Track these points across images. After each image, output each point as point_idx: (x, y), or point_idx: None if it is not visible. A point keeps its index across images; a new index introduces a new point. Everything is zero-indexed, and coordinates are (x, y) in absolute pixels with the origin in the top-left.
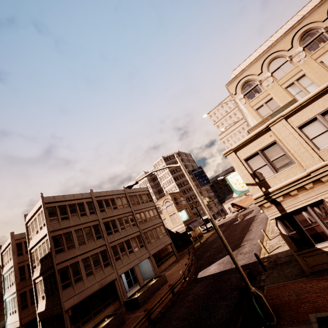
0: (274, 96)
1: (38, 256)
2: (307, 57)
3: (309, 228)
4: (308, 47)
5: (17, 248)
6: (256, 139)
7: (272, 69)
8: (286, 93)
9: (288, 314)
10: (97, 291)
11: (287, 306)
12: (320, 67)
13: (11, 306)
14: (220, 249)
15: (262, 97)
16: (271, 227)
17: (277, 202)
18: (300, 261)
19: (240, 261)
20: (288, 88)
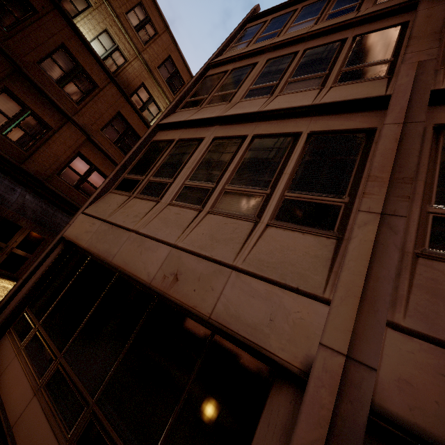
0: None
1: None
2: None
3: None
4: None
5: None
6: None
7: None
8: None
9: None
10: (152, 293)
11: None
12: None
13: None
14: None
15: None
16: None
17: None
18: None
19: None
20: None
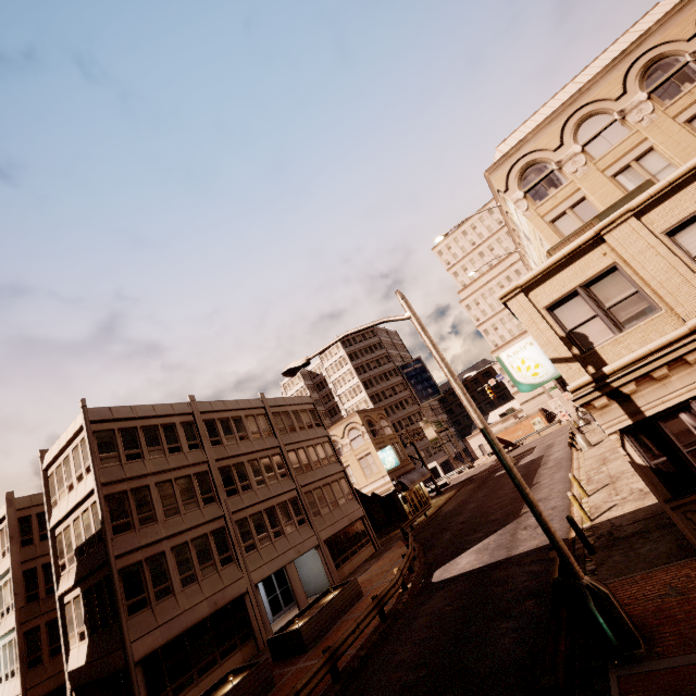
0: (589, 193)
1: (72, 542)
2: (657, 112)
3: (695, 448)
4: (659, 92)
5: (21, 529)
6: (572, 263)
7: (583, 138)
8: (614, 187)
9: (672, 632)
10: (205, 619)
11: (664, 615)
12: (685, 133)
13: (3, 661)
14: (474, 525)
15: (564, 196)
16: (585, 473)
17: (622, 395)
18: (678, 522)
19: (526, 542)
20: (619, 176)
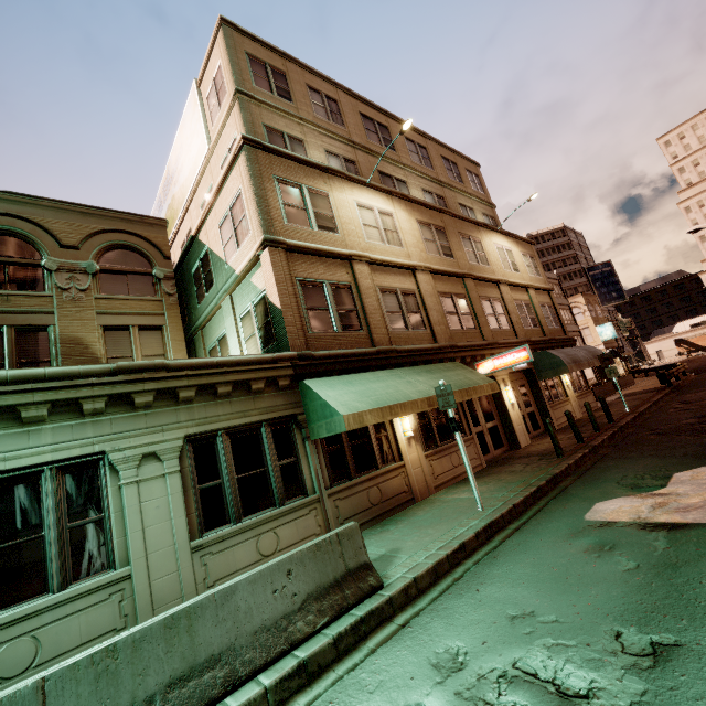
0: None
1: None
2: None
3: None
4: None
5: None
6: None
7: None
8: None
9: None
10: None
11: None
12: None
13: None
14: None
15: None
16: None
17: None
18: None
19: None
20: None
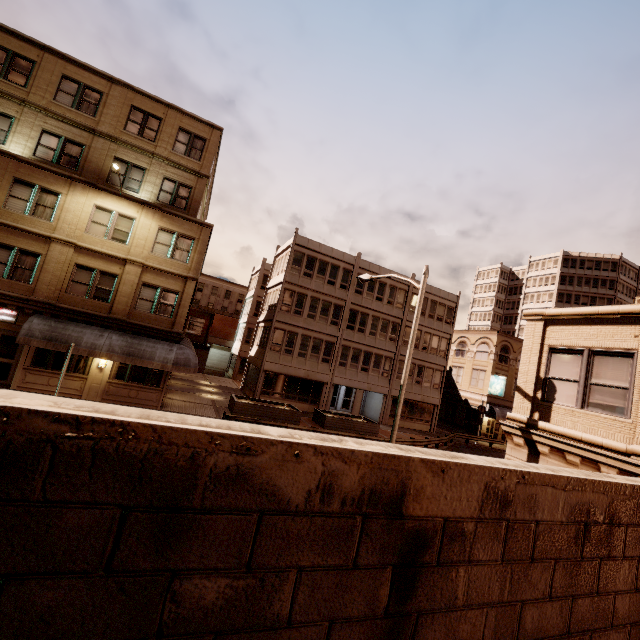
0: None
1: (269, 301)
2: None
3: None
4: None
5: (263, 280)
6: (603, 325)
7: None
8: None
9: None
10: (300, 378)
11: None
12: None
13: (240, 333)
14: None
15: None
16: None
17: (535, 448)
18: None
19: None
20: None
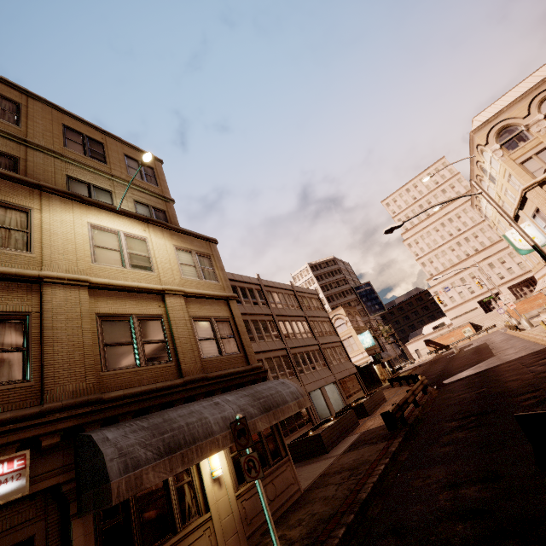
0: None
1: None
2: None
3: None
4: None
5: None
6: None
7: (545, 110)
8: None
9: None
10: None
11: None
12: None
13: None
14: (454, 368)
15: (530, 147)
16: (540, 332)
17: None
18: None
19: (514, 356)
20: None
